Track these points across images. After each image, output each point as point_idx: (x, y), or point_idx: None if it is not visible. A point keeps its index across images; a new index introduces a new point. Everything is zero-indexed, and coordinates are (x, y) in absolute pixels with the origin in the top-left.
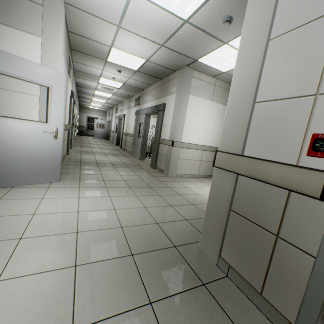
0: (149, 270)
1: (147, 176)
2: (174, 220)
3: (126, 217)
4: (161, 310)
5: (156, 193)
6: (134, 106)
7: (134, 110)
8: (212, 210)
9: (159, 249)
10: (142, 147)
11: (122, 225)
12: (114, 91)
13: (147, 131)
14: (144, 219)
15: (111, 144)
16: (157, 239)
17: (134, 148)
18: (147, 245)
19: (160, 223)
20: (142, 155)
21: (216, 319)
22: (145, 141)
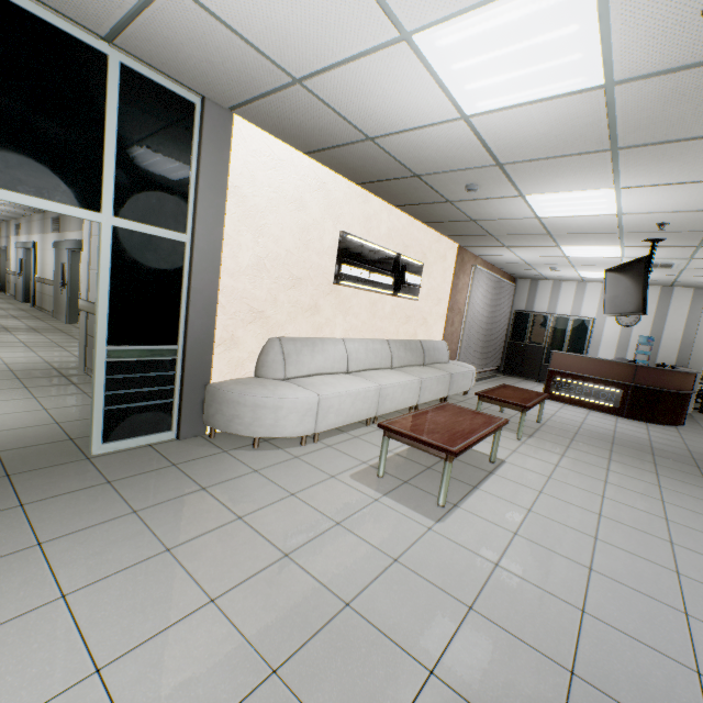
0: (24, 374)
1: (66, 339)
2: (71, 361)
3: (14, 361)
4: (26, 379)
5: (66, 350)
6: (53, 232)
7: (53, 238)
8: (82, 339)
9: (39, 370)
10: (70, 303)
11: (8, 363)
12: (1, 202)
13: (77, 277)
14: (35, 361)
15: (12, 299)
16: (41, 367)
17: (58, 305)
18: (29, 369)
19: (52, 362)
20: (72, 316)
21: (61, 381)
22: (75, 293)
